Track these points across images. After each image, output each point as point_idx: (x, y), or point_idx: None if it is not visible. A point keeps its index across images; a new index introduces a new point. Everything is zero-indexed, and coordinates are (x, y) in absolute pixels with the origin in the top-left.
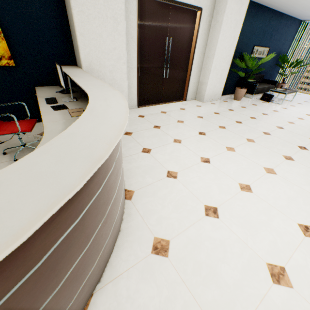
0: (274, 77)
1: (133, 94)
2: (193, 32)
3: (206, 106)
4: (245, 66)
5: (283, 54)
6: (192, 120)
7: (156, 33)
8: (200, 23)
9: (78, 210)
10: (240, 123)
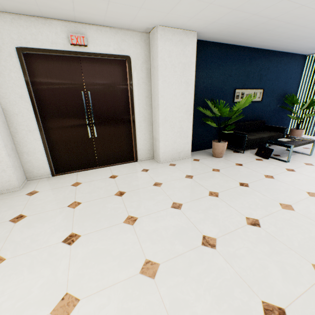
0: (287, 122)
1: (42, 161)
2: (127, 83)
3: (155, 170)
4: (213, 114)
5: (290, 94)
6: (96, 202)
7: (65, 88)
8: (133, 72)
9: None
10: (176, 209)
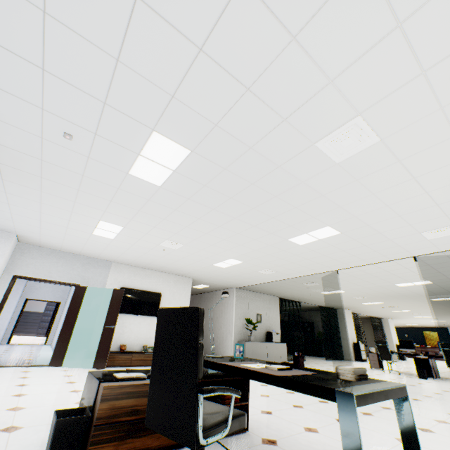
0: None
1: None
2: None
3: None
4: None
5: None
6: None
7: None
8: None
9: (434, 349)
10: None
